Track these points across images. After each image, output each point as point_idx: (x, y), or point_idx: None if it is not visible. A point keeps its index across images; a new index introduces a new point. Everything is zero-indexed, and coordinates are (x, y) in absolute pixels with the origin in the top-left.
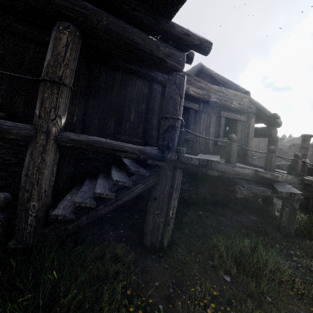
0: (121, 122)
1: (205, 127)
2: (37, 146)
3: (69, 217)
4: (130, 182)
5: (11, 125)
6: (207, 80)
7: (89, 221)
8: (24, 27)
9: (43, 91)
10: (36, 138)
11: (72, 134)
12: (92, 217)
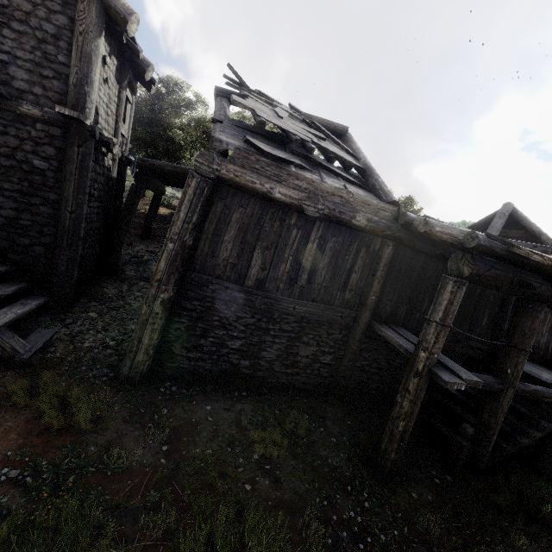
0: (473, 327)
1: (548, 329)
2: (507, 398)
3: (511, 449)
4: (549, 423)
5: (494, 381)
6: (520, 234)
7: (515, 451)
8: (424, 243)
9: (518, 356)
10: (507, 391)
11: (521, 385)
12: (518, 448)
